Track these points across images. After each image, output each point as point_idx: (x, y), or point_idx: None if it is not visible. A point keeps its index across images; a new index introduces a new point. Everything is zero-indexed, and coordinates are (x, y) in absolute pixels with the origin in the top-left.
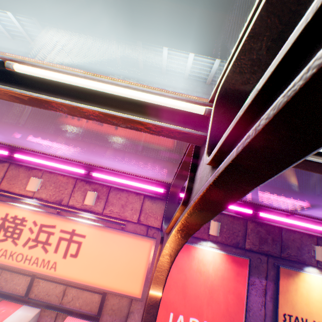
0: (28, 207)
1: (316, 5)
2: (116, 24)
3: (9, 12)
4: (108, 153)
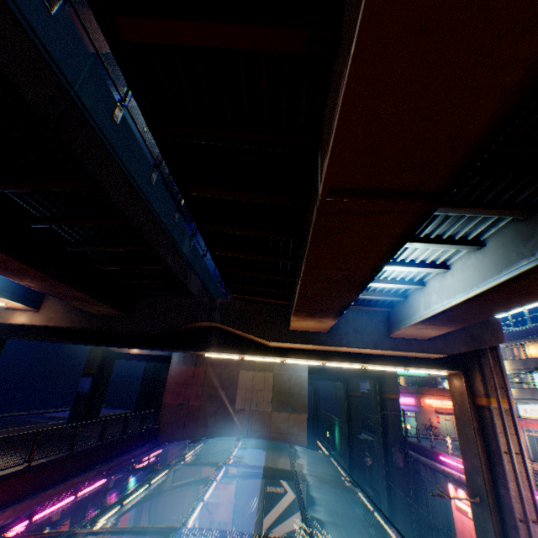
0: None
1: None
2: None
3: None
4: None
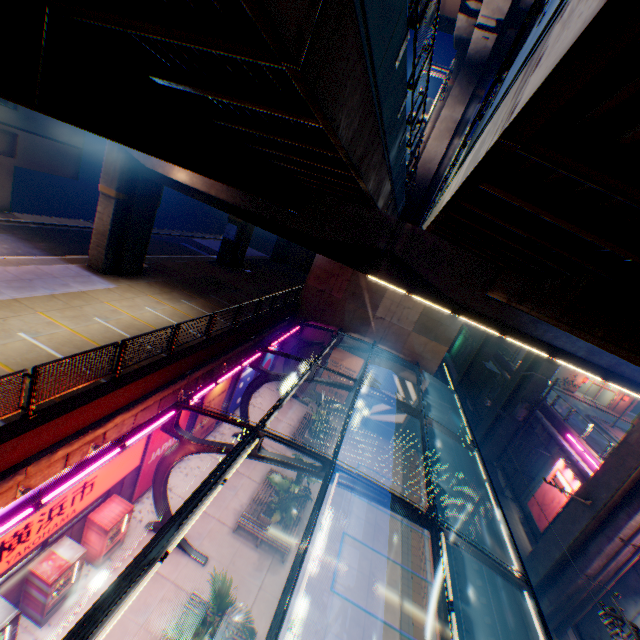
0: None
1: (285, 461)
2: None
3: None
4: (100, 403)
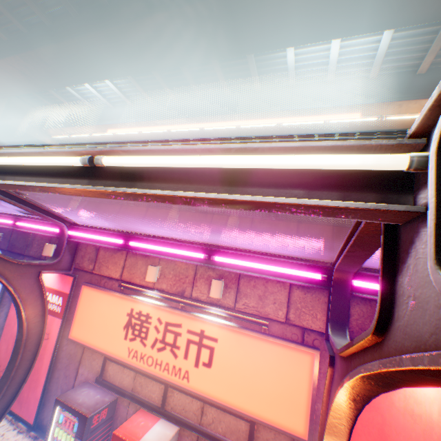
0: (150, 301)
1: None
2: (216, 45)
3: (106, 80)
4: (230, 224)
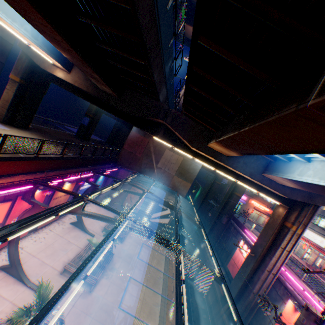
0: None
1: (98, 216)
2: None
3: None
4: None
